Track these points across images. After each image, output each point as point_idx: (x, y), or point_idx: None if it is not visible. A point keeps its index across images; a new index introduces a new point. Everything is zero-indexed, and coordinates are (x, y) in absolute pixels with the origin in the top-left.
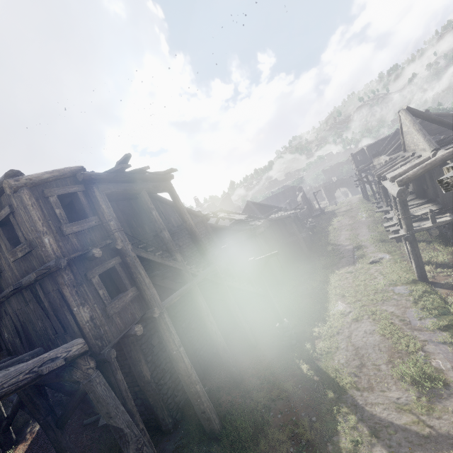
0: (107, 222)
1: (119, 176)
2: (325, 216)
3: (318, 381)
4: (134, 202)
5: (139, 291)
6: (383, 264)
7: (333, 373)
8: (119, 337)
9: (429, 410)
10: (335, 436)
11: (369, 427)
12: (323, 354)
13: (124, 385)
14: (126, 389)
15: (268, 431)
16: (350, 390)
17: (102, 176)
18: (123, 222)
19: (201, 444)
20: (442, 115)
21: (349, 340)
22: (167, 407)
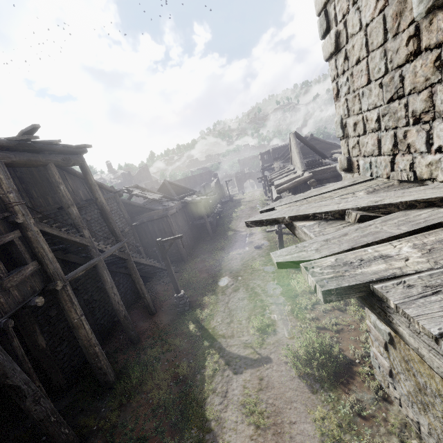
0: (6, 194)
1: (23, 145)
2: (233, 204)
3: (200, 336)
4: (35, 169)
5: (40, 266)
6: (262, 249)
7: (211, 329)
8: (18, 309)
9: (261, 344)
10: (203, 369)
11: (225, 360)
12: (207, 316)
13: (21, 351)
14: (23, 354)
15: (156, 374)
16: (220, 339)
17: (1, 143)
18: (21, 191)
19: (95, 395)
20: (320, 140)
21: (227, 305)
22: (62, 371)
